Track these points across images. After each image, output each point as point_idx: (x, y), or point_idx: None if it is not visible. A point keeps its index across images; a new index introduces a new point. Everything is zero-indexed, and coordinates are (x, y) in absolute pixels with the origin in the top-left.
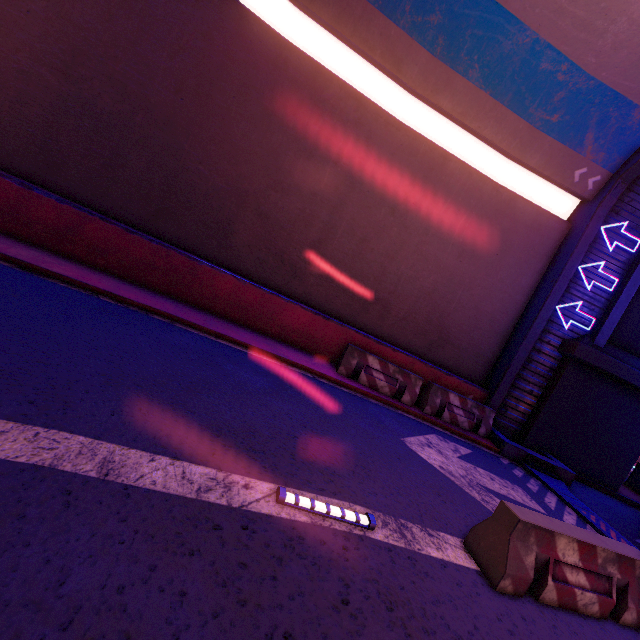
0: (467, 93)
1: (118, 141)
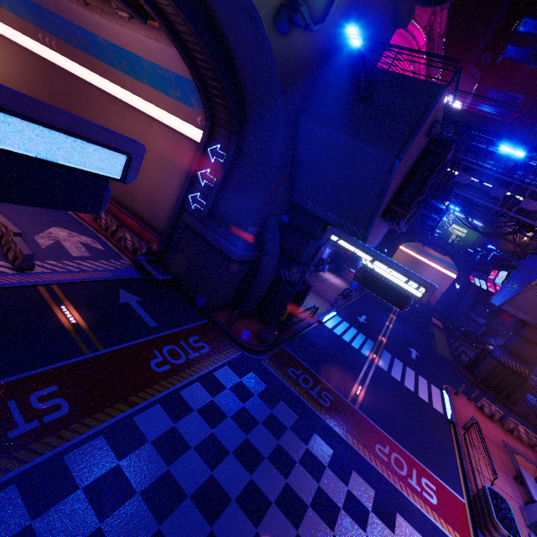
0: (148, 90)
1: None
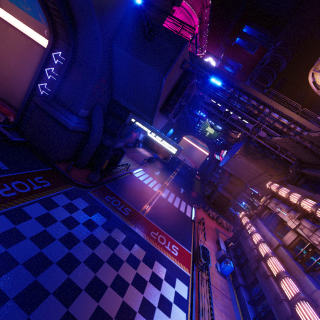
0: (3, 1)
1: None
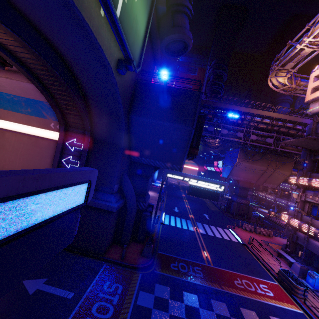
0: None
1: None
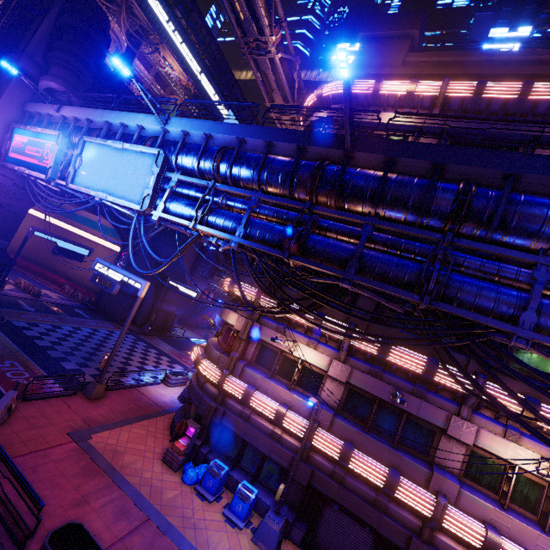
0: (98, 233)
1: (40, 252)
